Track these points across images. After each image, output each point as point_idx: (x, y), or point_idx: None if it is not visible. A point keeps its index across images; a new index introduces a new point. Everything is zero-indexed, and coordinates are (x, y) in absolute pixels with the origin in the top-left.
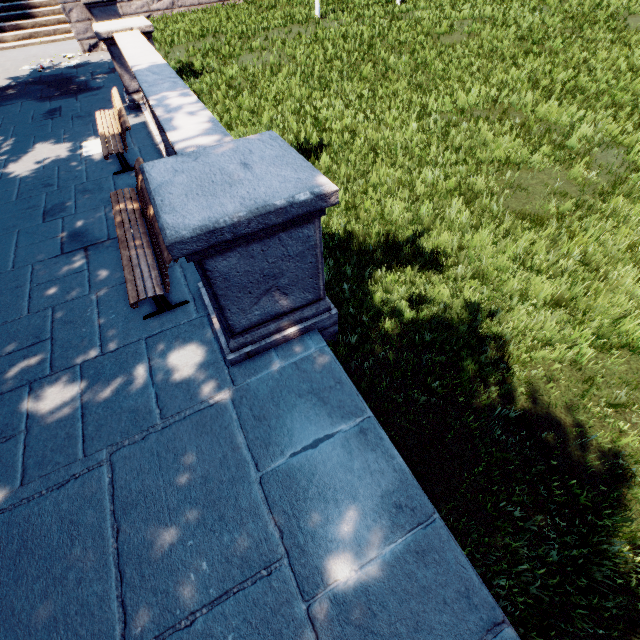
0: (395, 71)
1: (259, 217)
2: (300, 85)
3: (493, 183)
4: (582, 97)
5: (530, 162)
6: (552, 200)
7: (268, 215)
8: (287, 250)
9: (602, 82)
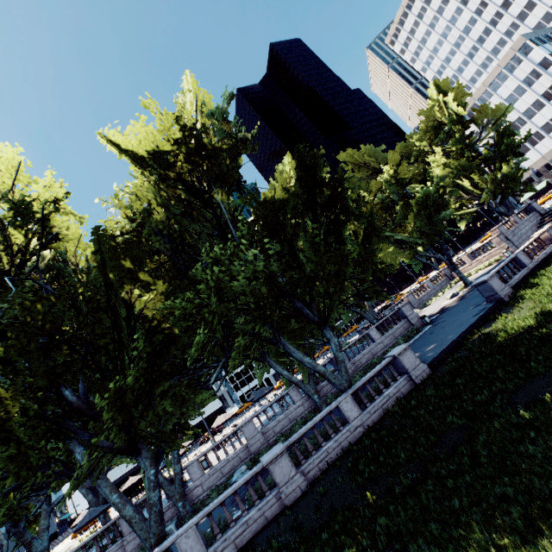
0: None
1: (478, 283)
2: None
3: None
4: None
5: None
6: None
7: (478, 283)
8: (486, 286)
9: None
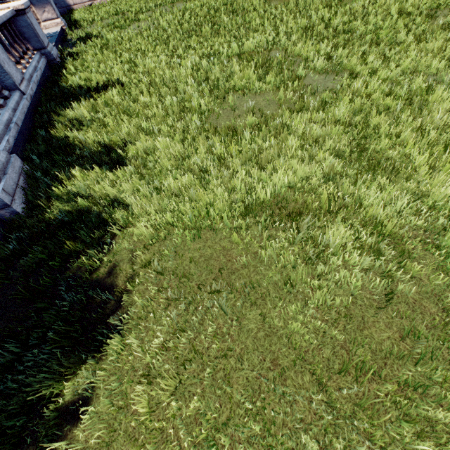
0: (226, 28)
1: None
2: (148, 43)
3: (214, 105)
4: (347, 37)
5: (253, 88)
6: (247, 116)
7: None
8: None
9: (373, 24)
